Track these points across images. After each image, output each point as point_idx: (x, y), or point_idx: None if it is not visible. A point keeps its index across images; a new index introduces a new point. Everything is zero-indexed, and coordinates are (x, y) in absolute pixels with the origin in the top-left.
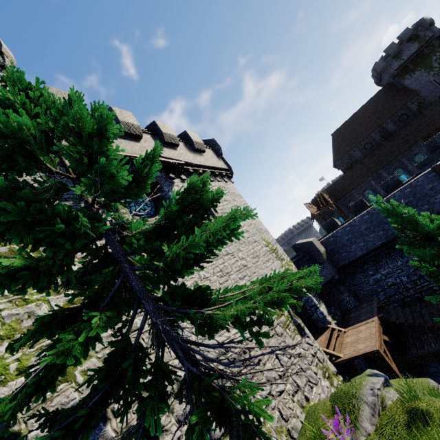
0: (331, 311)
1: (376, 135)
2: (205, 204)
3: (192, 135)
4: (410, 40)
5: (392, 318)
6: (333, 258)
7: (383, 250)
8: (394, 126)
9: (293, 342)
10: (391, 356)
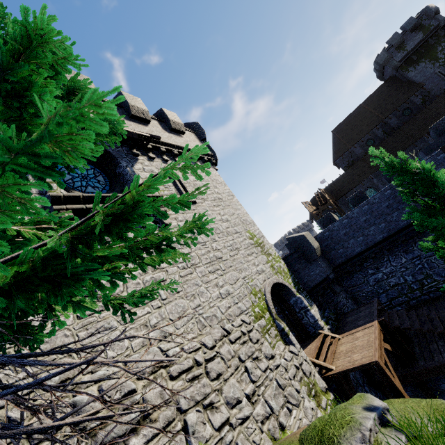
0: (325, 315)
1: (378, 131)
2: None
3: (169, 114)
4: (414, 29)
5: (395, 323)
6: (328, 255)
7: (384, 245)
8: (398, 121)
9: (272, 350)
10: (394, 368)
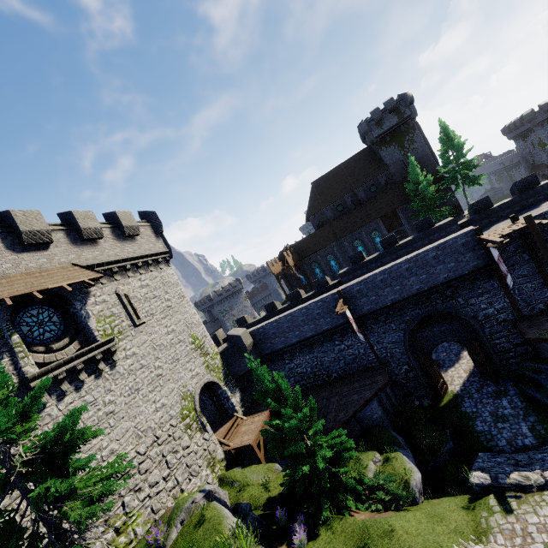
0: (244, 398)
1: (348, 199)
2: (73, 441)
3: (123, 218)
4: (392, 111)
5: None
6: (260, 346)
7: (297, 346)
8: (364, 195)
9: (189, 442)
10: None
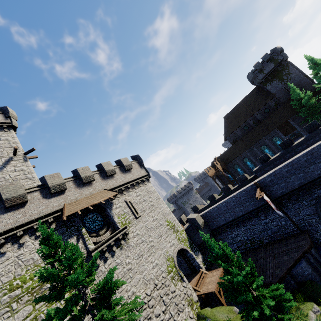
0: (205, 259)
1: (250, 121)
2: (112, 287)
3: (124, 161)
4: (269, 61)
5: None
6: (209, 224)
7: (234, 222)
8: (261, 116)
9: (174, 288)
10: None
